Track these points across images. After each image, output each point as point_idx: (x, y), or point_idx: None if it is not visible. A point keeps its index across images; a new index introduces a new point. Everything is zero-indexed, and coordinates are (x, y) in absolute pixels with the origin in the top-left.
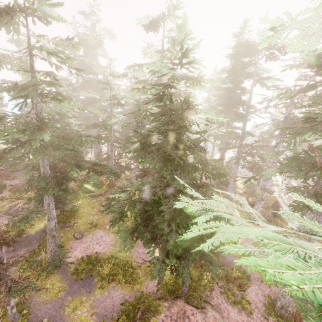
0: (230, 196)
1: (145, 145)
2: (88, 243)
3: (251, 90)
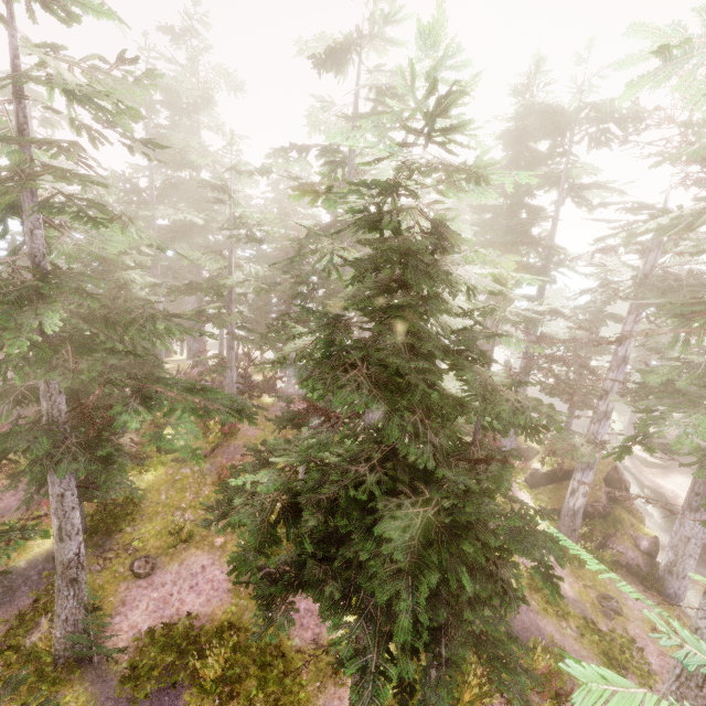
0: None
1: (336, 349)
2: (169, 588)
3: (555, 213)
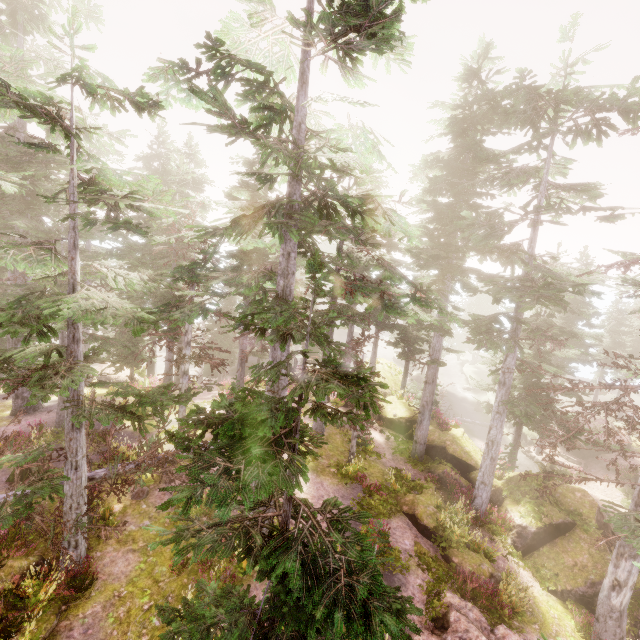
0: (484, 508)
1: None
2: None
3: (537, 216)
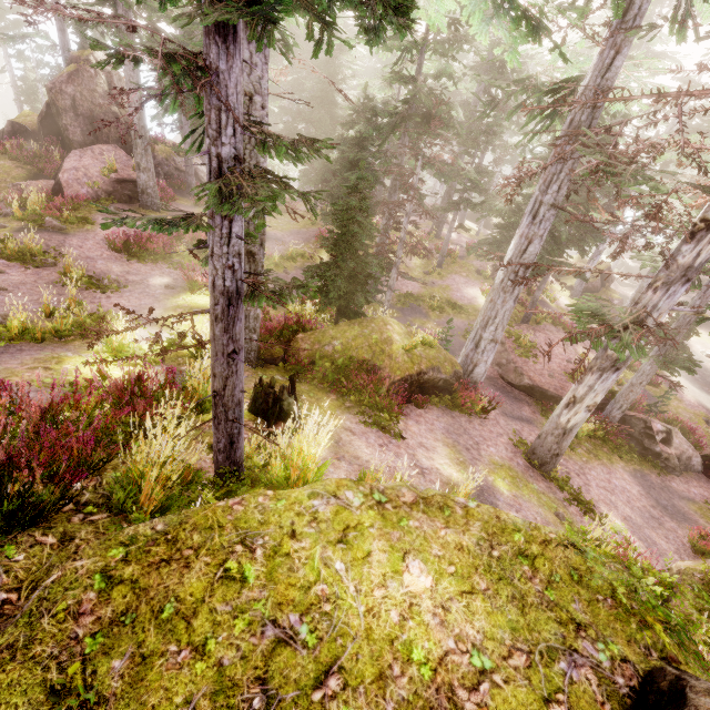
0: None
1: None
2: None
3: None
